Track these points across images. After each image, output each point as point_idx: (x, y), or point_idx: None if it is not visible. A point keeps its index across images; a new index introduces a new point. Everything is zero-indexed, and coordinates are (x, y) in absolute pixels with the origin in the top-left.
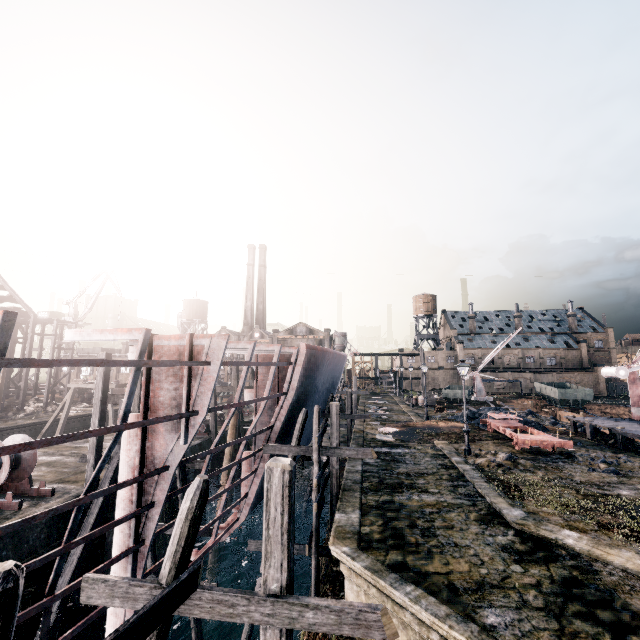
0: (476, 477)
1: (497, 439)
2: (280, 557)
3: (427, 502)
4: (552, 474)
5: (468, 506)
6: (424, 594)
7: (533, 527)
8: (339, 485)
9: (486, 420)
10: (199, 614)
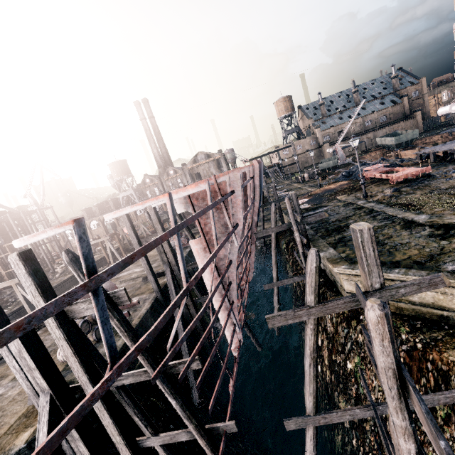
0: (382, 207)
1: (375, 183)
2: (377, 271)
3: None
4: (426, 190)
5: (391, 224)
6: (407, 270)
7: (439, 220)
8: (308, 239)
9: (362, 173)
10: (339, 311)
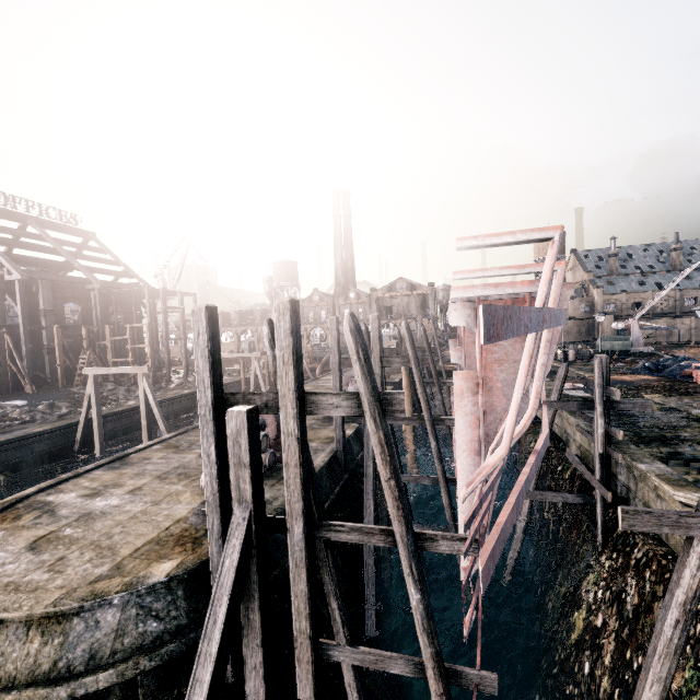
0: None
1: None
2: None
3: None
4: None
5: None
6: None
7: None
8: (610, 438)
9: (690, 371)
10: None
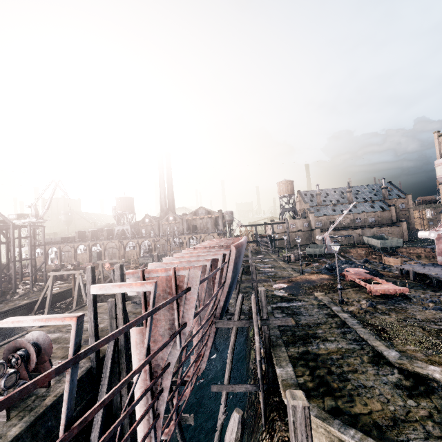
0: (355, 324)
1: (354, 287)
2: None
3: (331, 350)
4: (401, 315)
5: (359, 350)
6: (364, 436)
7: (409, 365)
8: (270, 344)
9: (344, 273)
10: None
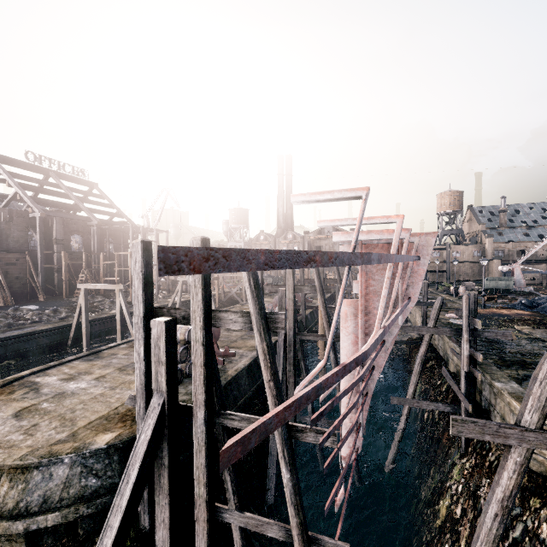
0: None
1: None
2: None
3: None
4: None
5: None
6: None
7: None
8: (476, 360)
9: None
10: None
